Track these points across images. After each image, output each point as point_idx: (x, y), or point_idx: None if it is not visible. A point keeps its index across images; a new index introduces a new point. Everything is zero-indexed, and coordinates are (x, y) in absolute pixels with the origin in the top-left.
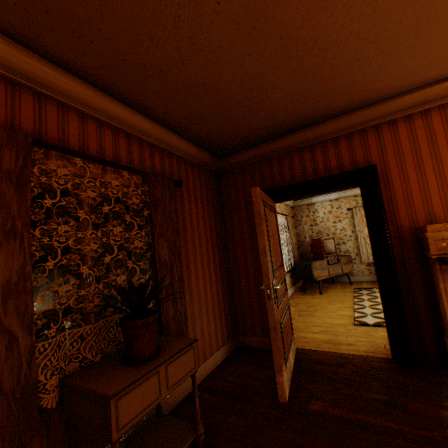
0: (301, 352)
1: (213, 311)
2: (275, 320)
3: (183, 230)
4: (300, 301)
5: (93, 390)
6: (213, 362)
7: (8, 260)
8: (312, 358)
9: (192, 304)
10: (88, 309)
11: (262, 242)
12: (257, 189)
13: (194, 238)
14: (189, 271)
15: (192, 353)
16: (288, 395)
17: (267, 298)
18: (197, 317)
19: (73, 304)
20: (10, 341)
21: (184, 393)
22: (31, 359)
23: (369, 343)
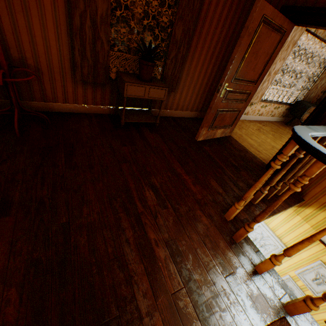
0: (229, 138)
1: (198, 90)
2: (213, 105)
3: (202, 22)
4: (272, 126)
5: (122, 78)
6: (185, 114)
7: (102, 4)
8: (230, 142)
9: (186, 77)
10: (132, 49)
11: (235, 53)
12: (260, 2)
13: (208, 32)
14: (193, 56)
15: (164, 92)
16: (200, 140)
17: (216, 91)
18: (186, 87)
19: (127, 42)
20: (102, 45)
21: (164, 115)
22: (108, 56)
23: (269, 158)
